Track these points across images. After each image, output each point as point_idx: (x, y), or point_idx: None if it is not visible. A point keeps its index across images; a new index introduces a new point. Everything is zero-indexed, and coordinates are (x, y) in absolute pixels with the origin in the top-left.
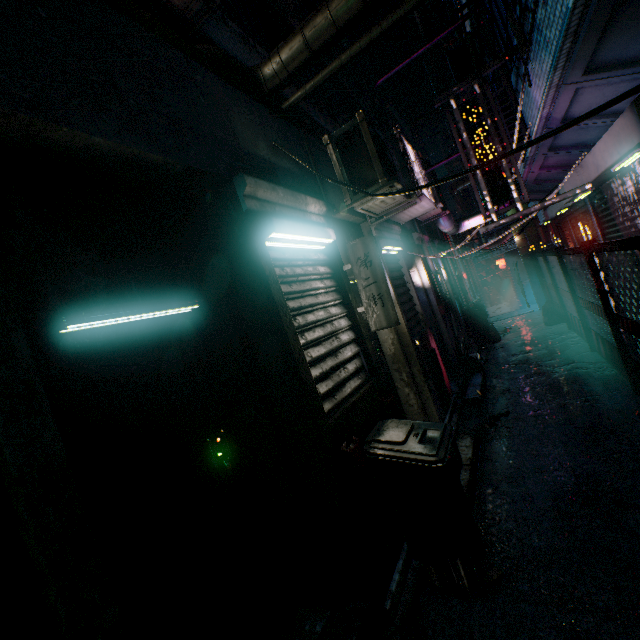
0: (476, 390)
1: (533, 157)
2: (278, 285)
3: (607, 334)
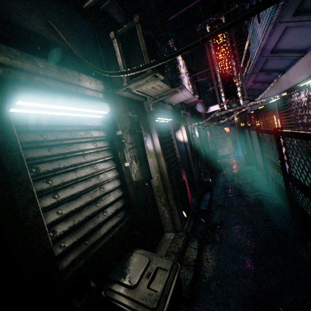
0: (206, 204)
1: (250, 74)
2: (17, 153)
3: (279, 181)
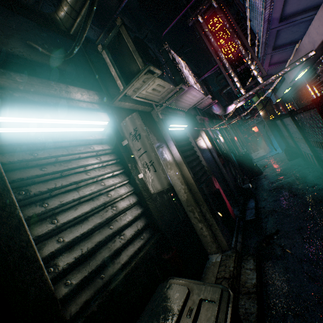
0: (252, 212)
1: (263, 57)
2: None
3: None
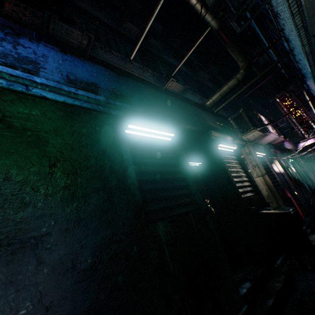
0: None
1: None
2: (222, 158)
3: None
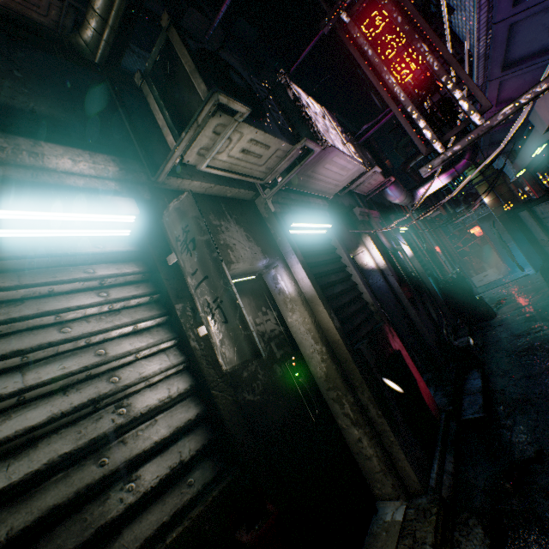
0: (476, 402)
1: (483, 88)
2: None
3: None
